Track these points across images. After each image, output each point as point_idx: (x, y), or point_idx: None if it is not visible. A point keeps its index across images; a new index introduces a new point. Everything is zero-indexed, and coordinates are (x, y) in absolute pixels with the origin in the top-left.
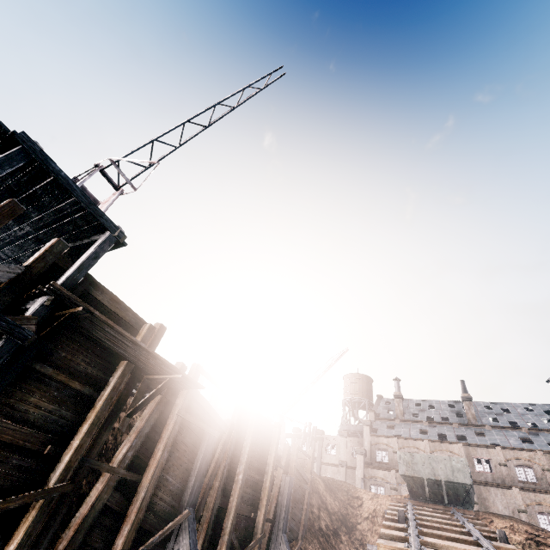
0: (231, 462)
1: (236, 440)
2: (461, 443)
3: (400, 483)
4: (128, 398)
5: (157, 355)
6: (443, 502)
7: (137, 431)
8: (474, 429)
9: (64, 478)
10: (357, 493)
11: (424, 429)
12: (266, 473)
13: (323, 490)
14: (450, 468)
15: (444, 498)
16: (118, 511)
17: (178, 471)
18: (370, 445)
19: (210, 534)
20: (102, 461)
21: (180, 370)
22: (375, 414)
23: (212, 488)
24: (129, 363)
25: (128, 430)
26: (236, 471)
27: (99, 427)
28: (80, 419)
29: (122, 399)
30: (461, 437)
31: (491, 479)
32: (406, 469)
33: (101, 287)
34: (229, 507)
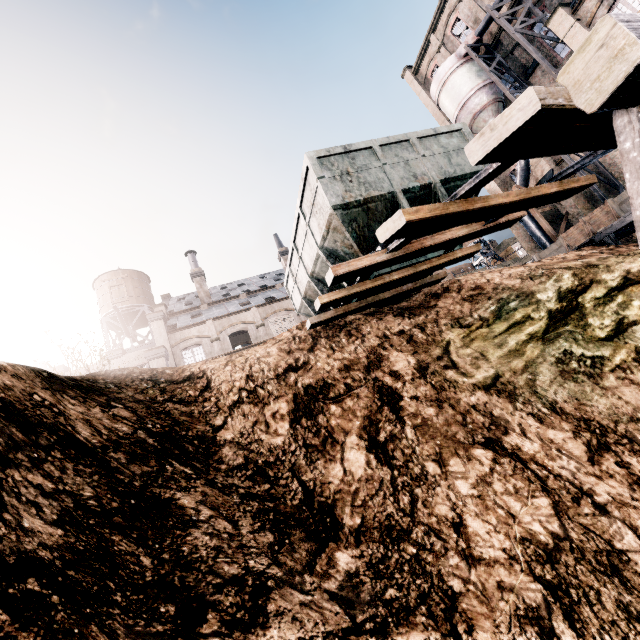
0: None
1: None
2: None
3: None
4: None
5: None
6: None
7: None
8: None
9: None
10: (184, 372)
11: (244, 301)
12: None
13: (32, 388)
14: (443, 151)
15: None
16: None
17: None
18: (171, 347)
19: None
20: None
21: None
22: (166, 310)
23: None
24: None
25: None
26: None
27: None
28: None
29: None
30: None
31: None
32: (344, 189)
33: None
34: None
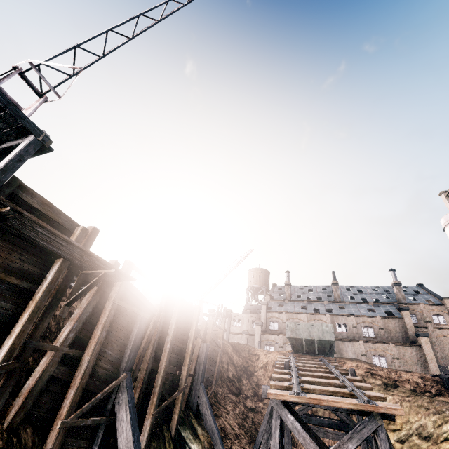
0: (160, 336)
1: (164, 320)
2: (328, 314)
3: (286, 343)
4: (66, 290)
5: (91, 252)
6: (315, 353)
7: (77, 317)
8: (338, 304)
9: (8, 358)
10: (255, 352)
11: (304, 306)
12: (189, 342)
13: (231, 351)
14: (321, 331)
15: (316, 350)
16: (64, 380)
17: (115, 346)
18: (266, 319)
19: (144, 388)
20: (47, 342)
21: (113, 266)
22: (270, 297)
23: (145, 356)
24: (64, 261)
25: (69, 317)
26: (165, 342)
27: (40, 315)
28: (20, 309)
29: (60, 291)
30: (328, 310)
31: (346, 336)
32: (291, 333)
33: (30, 191)
34: (159, 369)
